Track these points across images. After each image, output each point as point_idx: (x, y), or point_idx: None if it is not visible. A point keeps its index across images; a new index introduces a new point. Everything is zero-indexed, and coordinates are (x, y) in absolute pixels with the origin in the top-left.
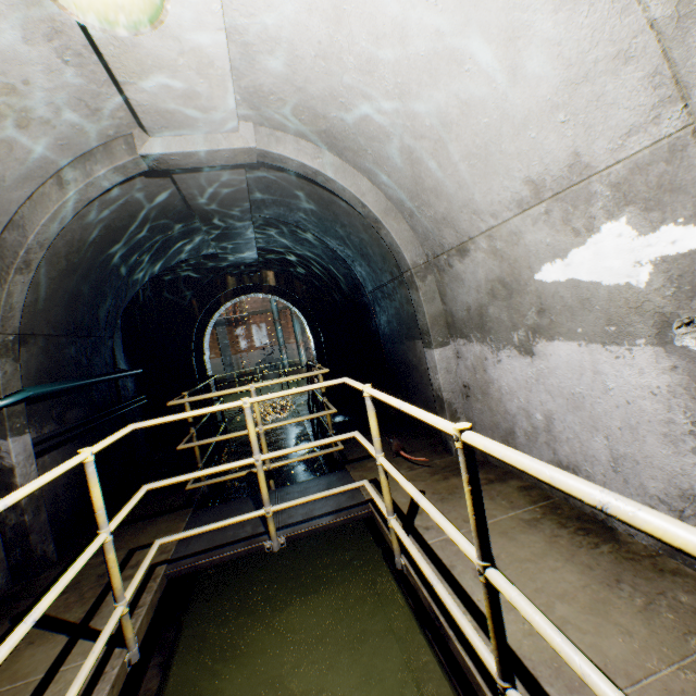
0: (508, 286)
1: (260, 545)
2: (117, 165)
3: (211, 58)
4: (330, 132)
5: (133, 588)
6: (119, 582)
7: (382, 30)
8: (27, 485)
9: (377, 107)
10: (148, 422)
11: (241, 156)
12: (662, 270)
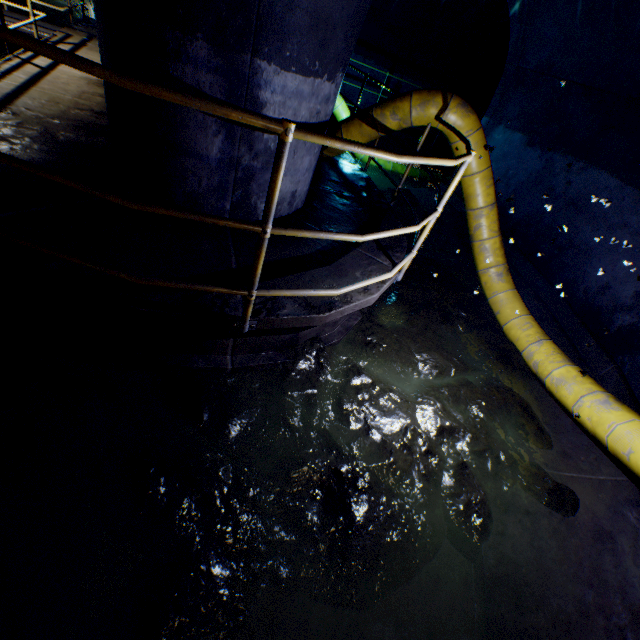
0: None
1: None
2: None
3: None
4: None
5: None
6: None
7: None
8: None
9: None
10: None
11: None
12: None
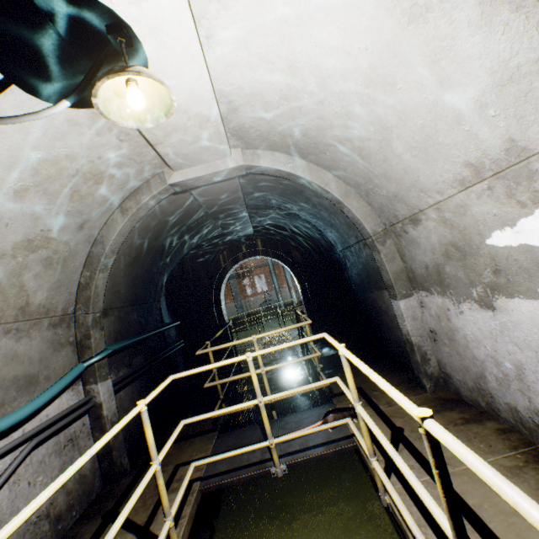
0: (461, 249)
1: (267, 470)
2: (155, 193)
3: (208, 117)
4: (295, 144)
5: (176, 505)
6: (166, 501)
7: (326, 74)
8: (104, 436)
9: (330, 123)
10: (182, 373)
11: (234, 171)
12: None
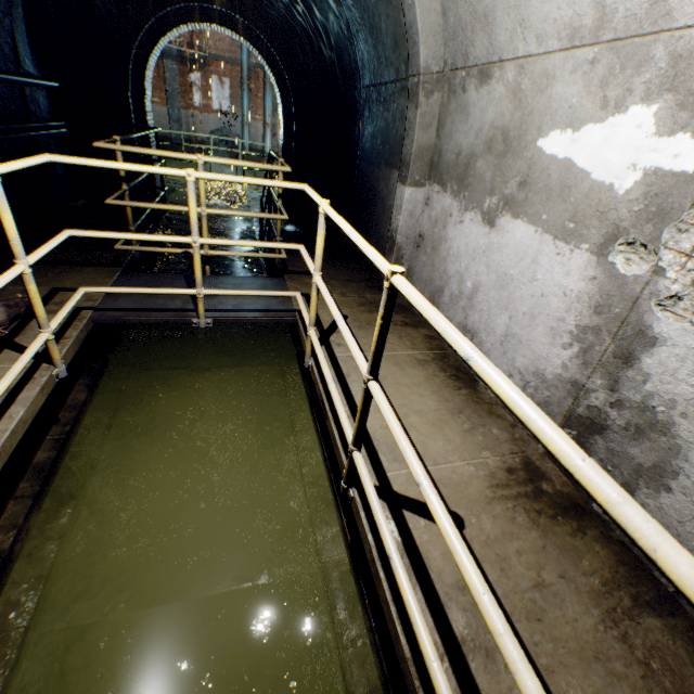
0: (508, 142)
1: (188, 319)
2: None
3: None
4: None
5: (58, 322)
6: (42, 313)
7: None
8: None
9: None
10: (68, 159)
11: None
12: (647, 183)
